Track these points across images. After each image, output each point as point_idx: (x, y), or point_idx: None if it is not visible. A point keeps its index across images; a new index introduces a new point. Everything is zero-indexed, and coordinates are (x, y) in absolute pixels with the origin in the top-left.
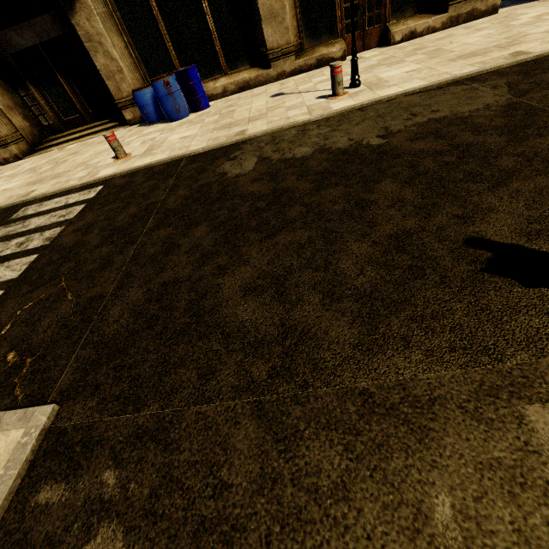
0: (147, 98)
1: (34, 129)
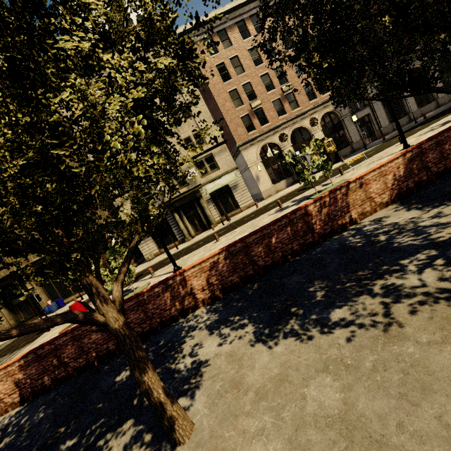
0: (47, 308)
1: (17, 323)
